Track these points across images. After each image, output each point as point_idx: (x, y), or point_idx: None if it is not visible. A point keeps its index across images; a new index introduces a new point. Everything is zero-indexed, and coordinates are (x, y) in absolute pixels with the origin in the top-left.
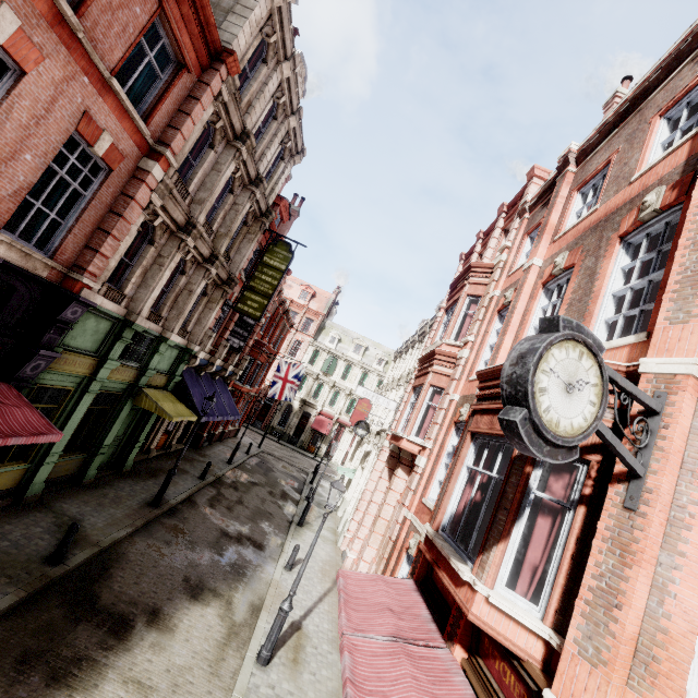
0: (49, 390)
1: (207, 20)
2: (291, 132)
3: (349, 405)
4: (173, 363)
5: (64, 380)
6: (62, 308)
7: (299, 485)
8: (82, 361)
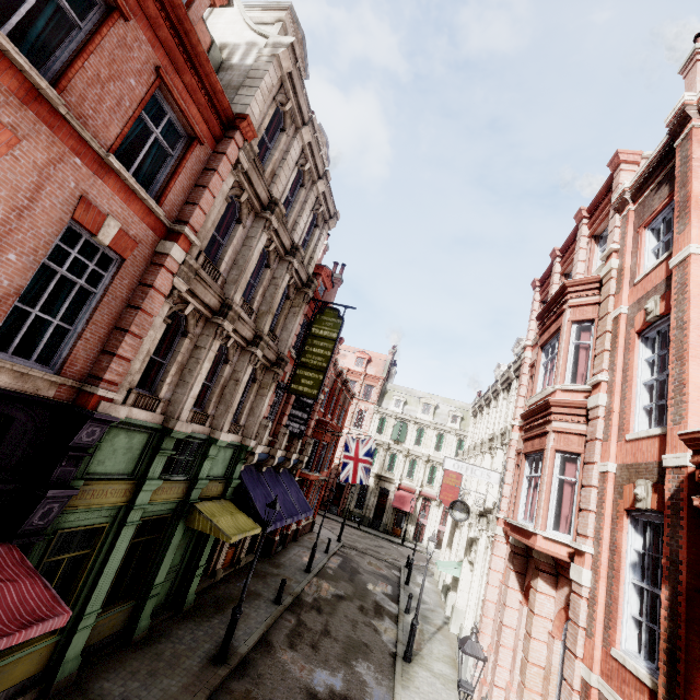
0: (79, 532)
1: (214, 88)
2: (321, 197)
3: (430, 473)
4: (229, 465)
5: (95, 516)
6: (75, 431)
7: (393, 589)
8: (114, 488)
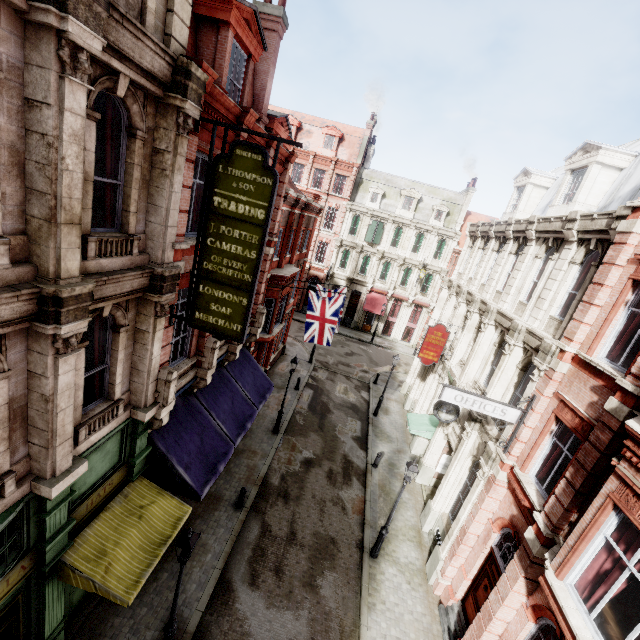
0: None
1: None
2: None
3: (403, 275)
4: (122, 447)
5: None
6: None
7: (362, 427)
8: None
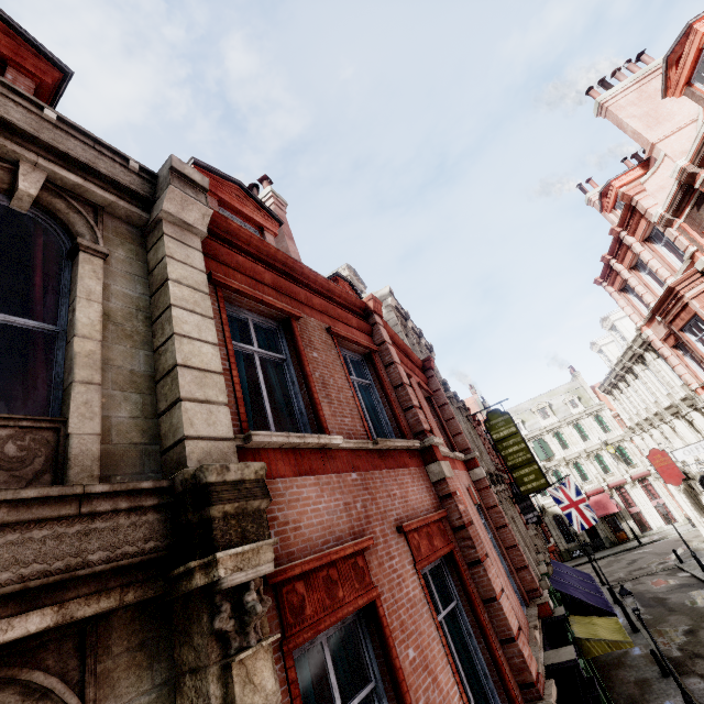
0: None
1: (415, 361)
2: (424, 347)
3: (598, 464)
4: None
5: None
6: (563, 636)
7: None
8: None
